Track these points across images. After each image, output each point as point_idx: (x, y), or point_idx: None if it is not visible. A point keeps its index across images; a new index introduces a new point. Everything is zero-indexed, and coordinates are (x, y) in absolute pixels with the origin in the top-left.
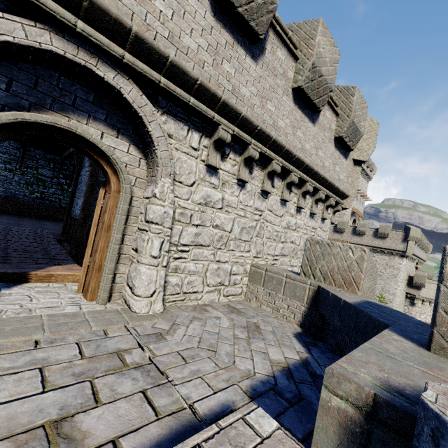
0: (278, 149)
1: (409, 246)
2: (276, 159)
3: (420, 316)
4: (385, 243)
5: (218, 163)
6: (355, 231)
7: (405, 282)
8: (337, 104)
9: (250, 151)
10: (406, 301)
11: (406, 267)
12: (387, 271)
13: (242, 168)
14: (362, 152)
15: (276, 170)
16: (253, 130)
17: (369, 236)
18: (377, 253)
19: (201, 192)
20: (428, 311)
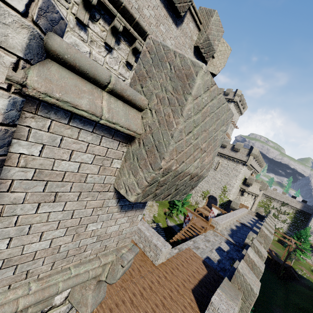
0: (141, 32)
1: (249, 158)
2: (139, 40)
3: (244, 202)
4: (236, 155)
5: (85, 20)
6: (221, 144)
7: (241, 181)
8: (201, 21)
9: (115, 22)
10: (239, 192)
11: (244, 171)
12: (233, 172)
13: (109, 35)
14: (215, 68)
15: (138, 48)
16: (119, 5)
17: (228, 149)
18: (230, 161)
19: (70, 39)
20: (250, 200)
